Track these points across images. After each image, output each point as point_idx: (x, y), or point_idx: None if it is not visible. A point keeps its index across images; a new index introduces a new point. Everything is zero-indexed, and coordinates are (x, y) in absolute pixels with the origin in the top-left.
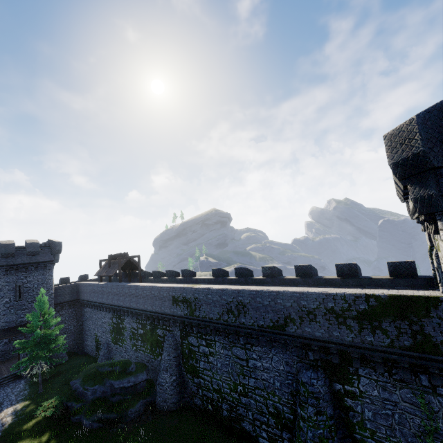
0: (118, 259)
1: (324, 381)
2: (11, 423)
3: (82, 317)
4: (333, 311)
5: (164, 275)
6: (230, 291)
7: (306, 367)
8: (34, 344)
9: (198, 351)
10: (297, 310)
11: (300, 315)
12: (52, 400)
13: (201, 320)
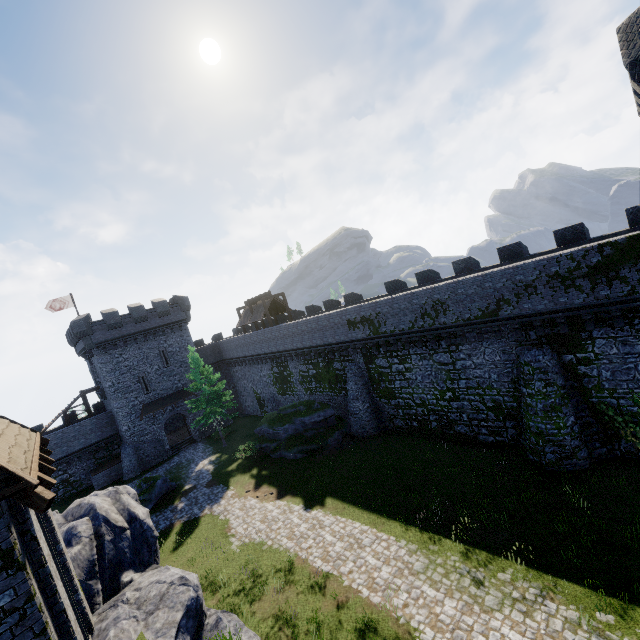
0: (261, 300)
1: (552, 355)
2: (215, 469)
3: (232, 379)
4: (557, 276)
5: (320, 310)
6: (421, 292)
7: (528, 348)
8: (206, 401)
9: (390, 372)
10: (511, 288)
11: (516, 293)
12: (245, 445)
13: (389, 336)
